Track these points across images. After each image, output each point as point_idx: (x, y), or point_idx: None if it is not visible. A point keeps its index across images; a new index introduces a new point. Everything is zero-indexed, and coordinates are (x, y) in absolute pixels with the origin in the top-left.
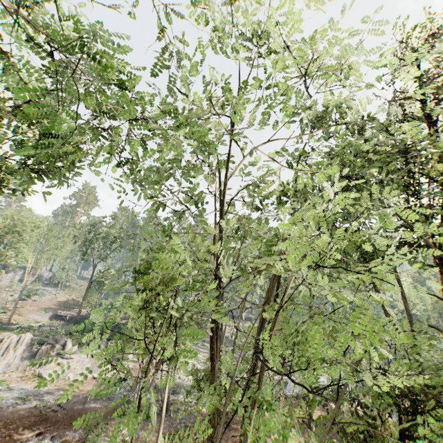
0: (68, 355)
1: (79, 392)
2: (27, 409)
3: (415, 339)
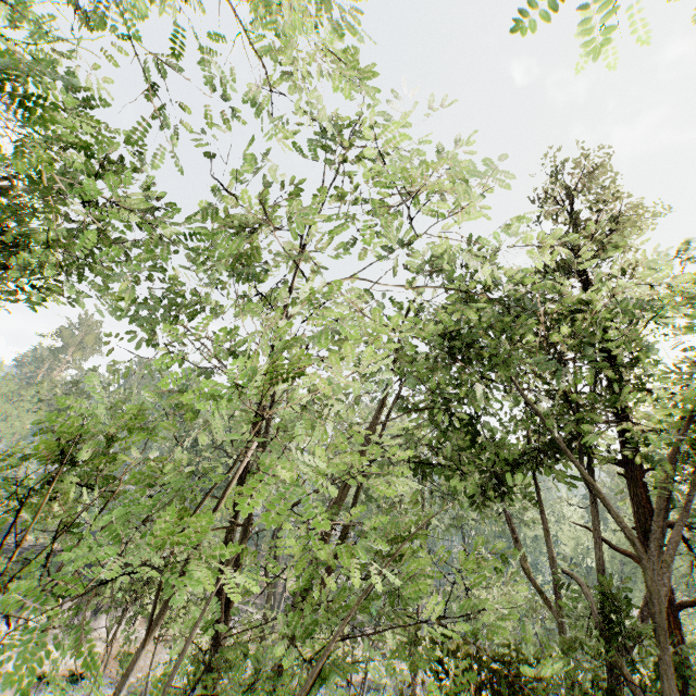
0: None
1: None
2: None
3: (558, 598)
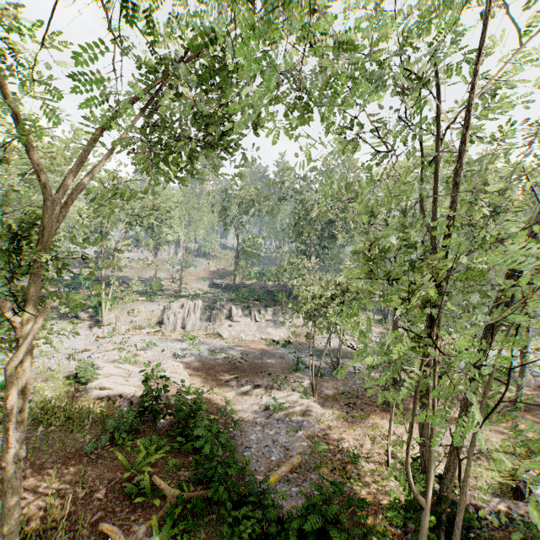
0: (235, 319)
1: (254, 350)
2: (219, 359)
3: None
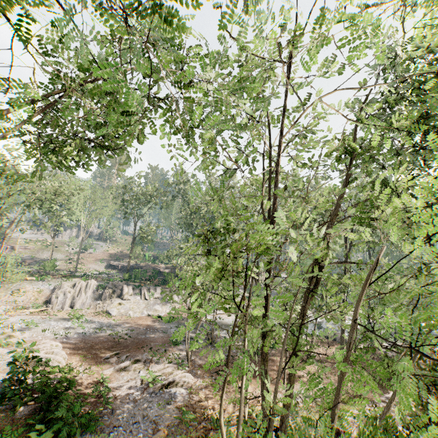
0: (126, 297)
1: (139, 326)
2: (104, 336)
3: None
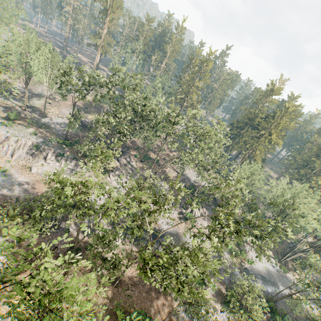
0: (48, 161)
1: (36, 191)
2: (1, 196)
3: None
